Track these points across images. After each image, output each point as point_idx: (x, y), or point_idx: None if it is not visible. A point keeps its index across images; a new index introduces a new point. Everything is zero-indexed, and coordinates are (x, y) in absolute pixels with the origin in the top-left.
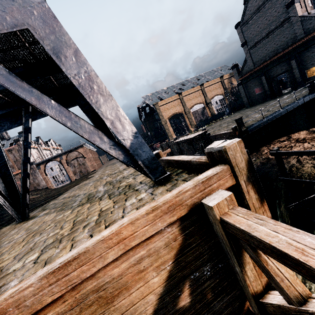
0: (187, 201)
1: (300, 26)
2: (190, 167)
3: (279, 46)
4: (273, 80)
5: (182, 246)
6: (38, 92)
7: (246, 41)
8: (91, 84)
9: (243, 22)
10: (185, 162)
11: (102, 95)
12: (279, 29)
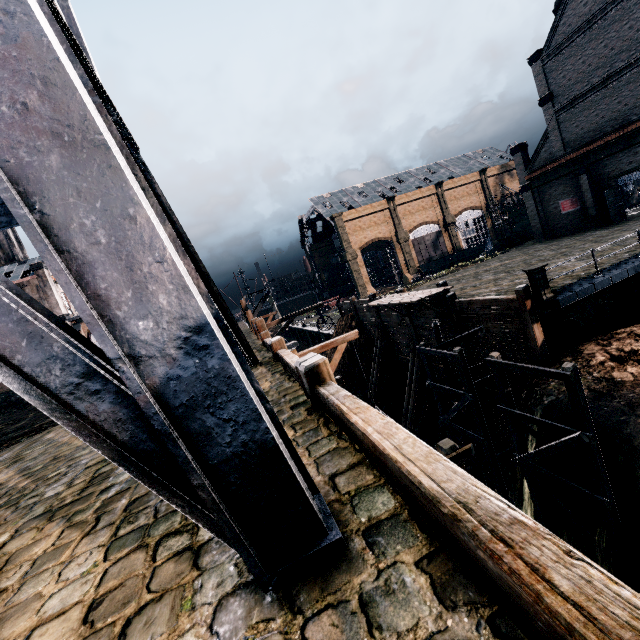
0: None
1: None
2: (440, 527)
3: (631, 107)
4: (608, 185)
5: None
6: None
7: (553, 93)
8: (16, 88)
9: (550, 50)
10: (420, 493)
11: (60, 140)
12: (636, 69)
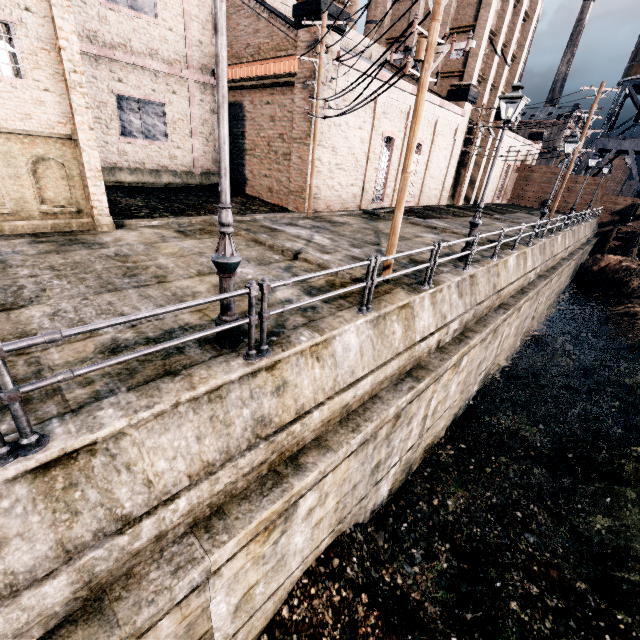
0: (637, 201)
1: None
2: None
3: None
4: None
5: (629, 206)
6: (635, 166)
7: None
8: None
9: None
10: None
11: None
12: None
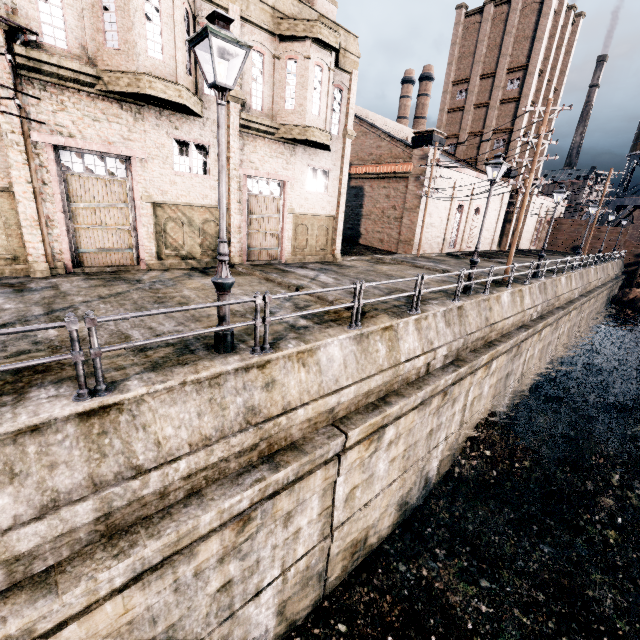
0: None
1: None
2: None
3: None
4: None
5: None
6: None
7: None
8: None
9: None
10: None
11: None
12: None
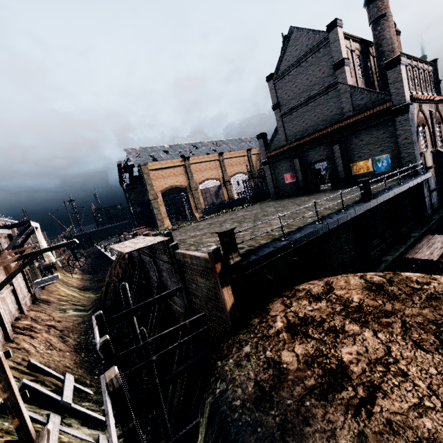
0: None
1: (349, 100)
2: None
3: (321, 120)
4: (310, 168)
5: None
6: None
7: (280, 103)
8: None
9: (278, 75)
10: None
11: None
12: (323, 96)
